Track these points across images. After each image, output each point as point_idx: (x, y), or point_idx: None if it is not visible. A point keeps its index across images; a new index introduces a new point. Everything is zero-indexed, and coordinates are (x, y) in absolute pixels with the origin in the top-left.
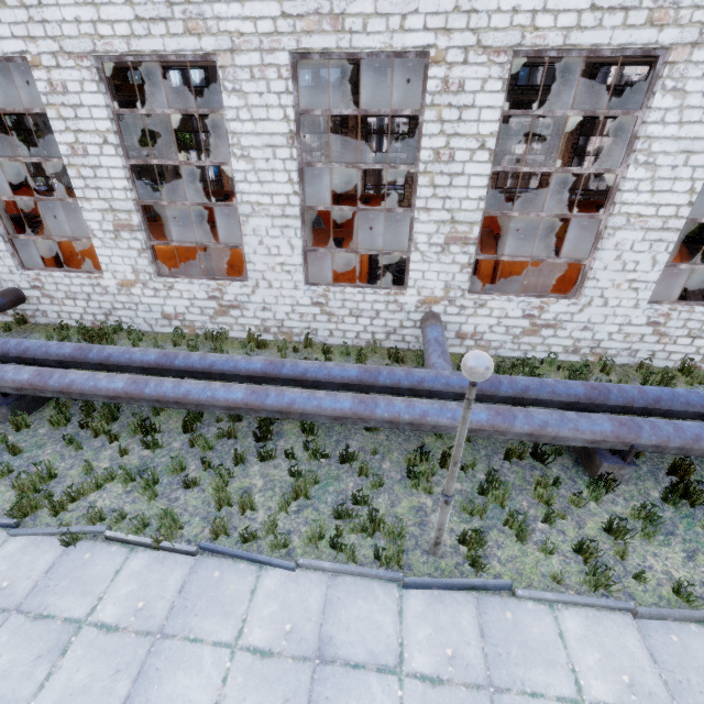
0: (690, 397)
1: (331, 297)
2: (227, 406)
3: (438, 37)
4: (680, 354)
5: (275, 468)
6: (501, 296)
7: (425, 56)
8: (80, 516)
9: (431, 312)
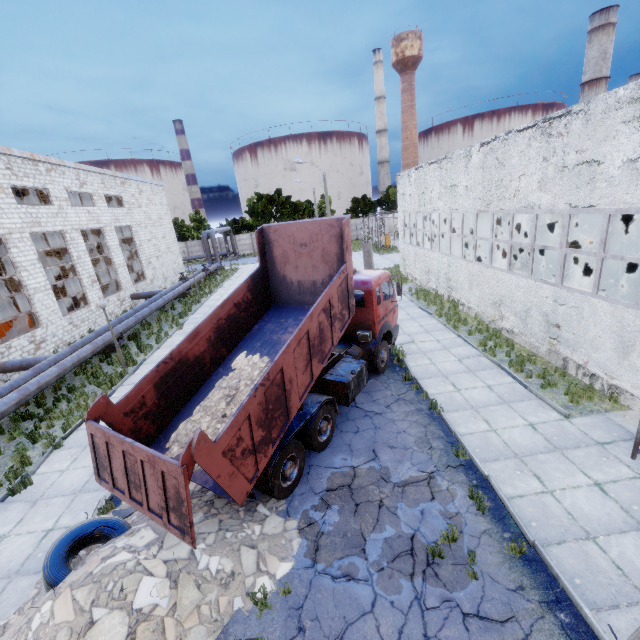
0: (113, 323)
1: None
2: (16, 402)
3: None
4: (86, 330)
5: (58, 410)
6: (14, 339)
7: None
8: (45, 446)
9: None
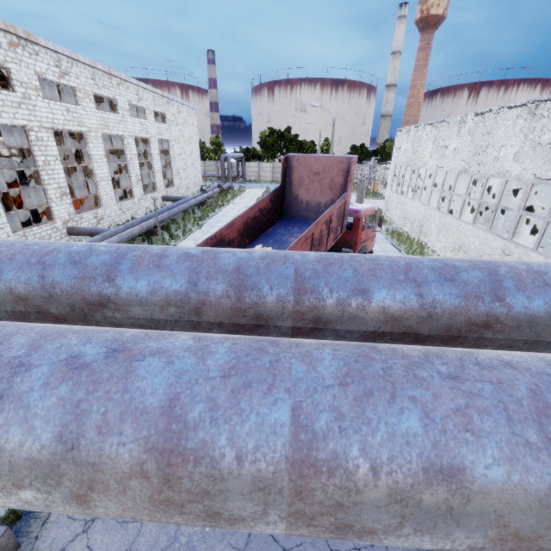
0: (152, 214)
1: (28, 235)
2: None
3: (29, 122)
4: (129, 217)
5: None
6: (84, 213)
7: (24, 127)
8: None
9: (70, 227)
